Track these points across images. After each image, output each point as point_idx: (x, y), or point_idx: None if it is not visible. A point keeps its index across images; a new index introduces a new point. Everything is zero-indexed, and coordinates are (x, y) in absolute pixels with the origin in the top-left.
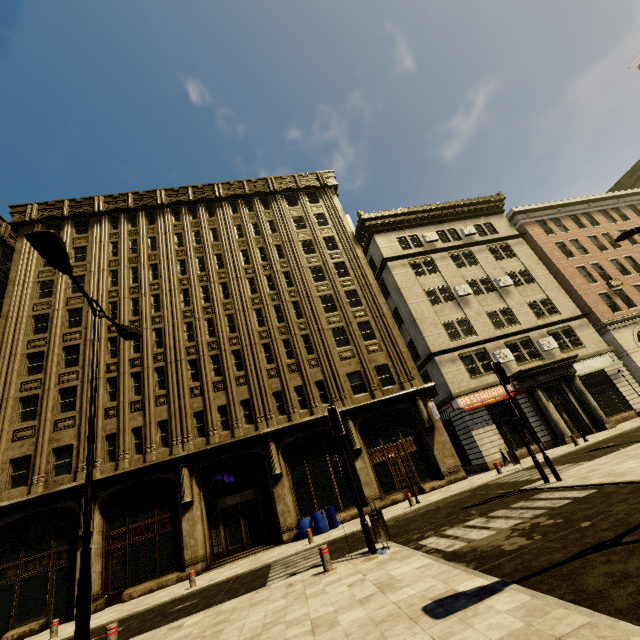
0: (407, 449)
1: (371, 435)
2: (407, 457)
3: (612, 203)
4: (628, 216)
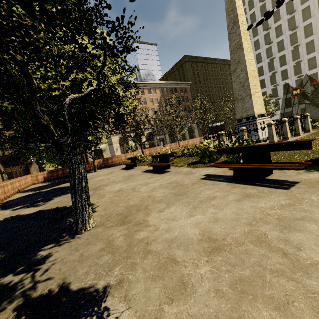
0: (22, 168)
1: (7, 164)
2: (21, 171)
3: (142, 85)
4: (145, 93)
